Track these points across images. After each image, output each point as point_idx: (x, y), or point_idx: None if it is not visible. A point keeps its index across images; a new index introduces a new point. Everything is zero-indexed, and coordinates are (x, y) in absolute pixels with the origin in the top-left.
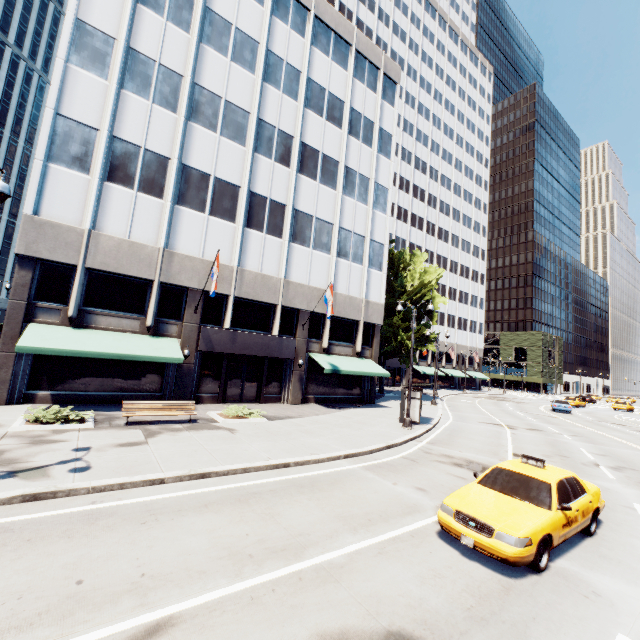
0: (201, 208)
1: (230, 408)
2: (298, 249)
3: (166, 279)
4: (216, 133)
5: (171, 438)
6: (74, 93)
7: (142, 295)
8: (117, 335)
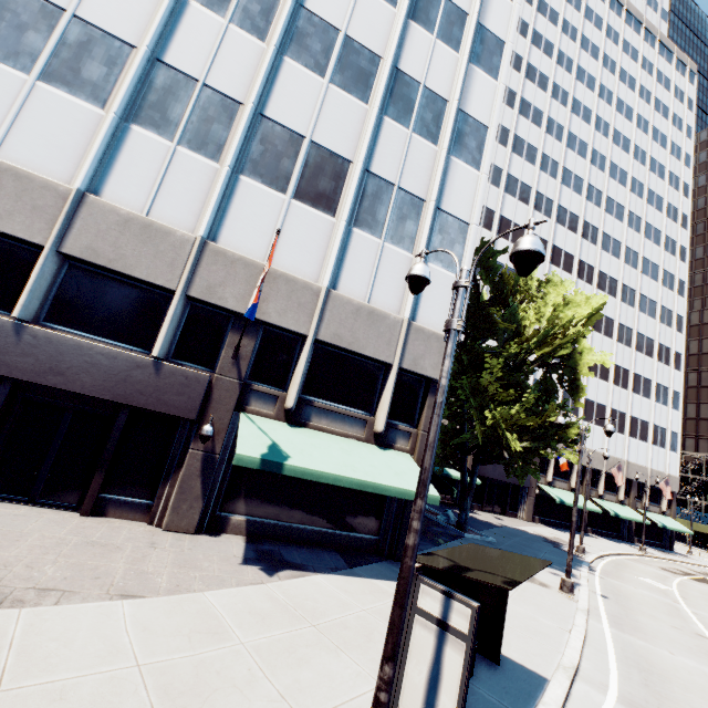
0: (21, 63)
1: None
2: (255, 190)
3: None
4: None
5: None
6: None
7: None
8: None
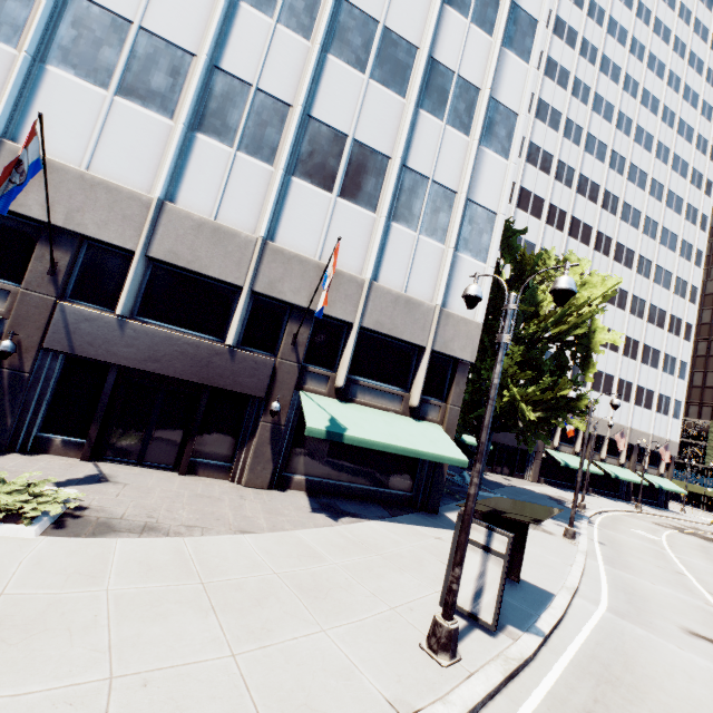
0: (100, 79)
1: None
2: (306, 191)
3: None
4: None
5: None
6: None
7: None
8: None
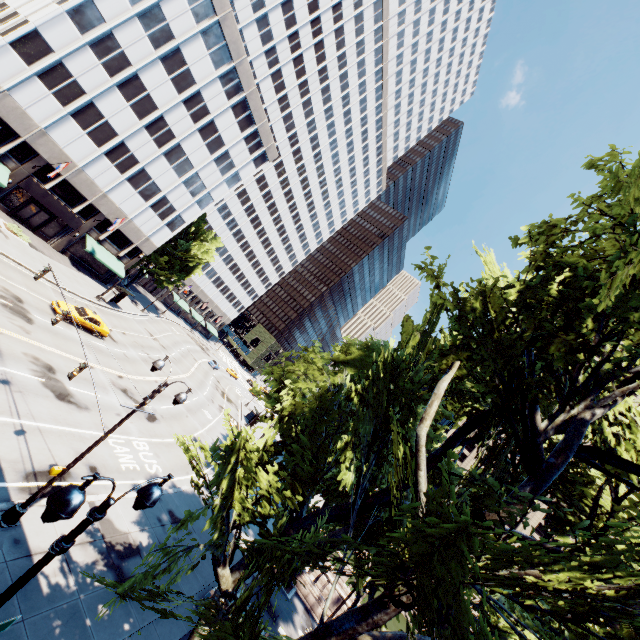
0: (84, 127)
1: (13, 226)
2: (128, 186)
3: (30, 142)
4: (128, 103)
5: None
6: (56, 27)
7: (8, 136)
8: None
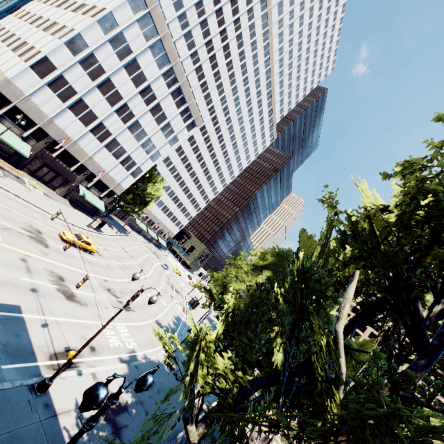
0: (77, 115)
1: (33, 182)
2: (105, 151)
3: (43, 127)
4: (104, 97)
5: (11, 181)
6: (58, 53)
7: (29, 125)
8: (9, 132)
